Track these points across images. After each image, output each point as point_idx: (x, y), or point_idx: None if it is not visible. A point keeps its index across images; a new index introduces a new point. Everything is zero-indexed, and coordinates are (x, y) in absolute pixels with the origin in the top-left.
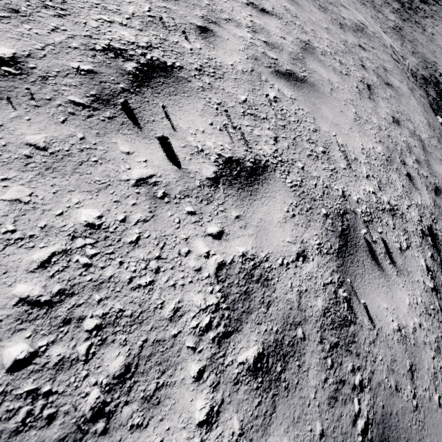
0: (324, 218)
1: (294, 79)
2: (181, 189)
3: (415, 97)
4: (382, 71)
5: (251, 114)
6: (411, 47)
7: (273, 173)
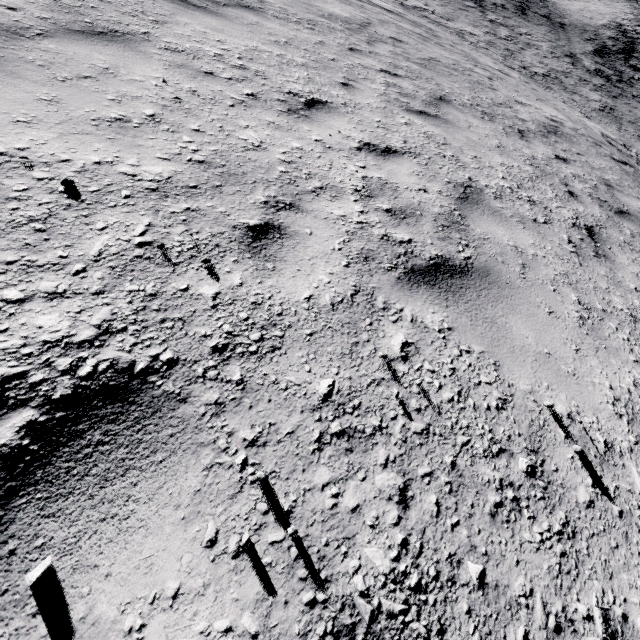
0: None
1: (446, 274)
2: None
3: None
4: (605, 190)
5: (339, 433)
6: (635, 129)
7: None
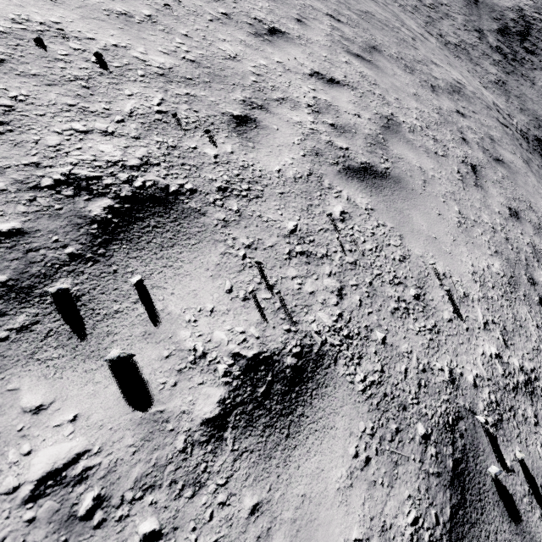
0: (422, 447)
1: (372, 175)
2: (139, 472)
3: (533, 172)
4: (489, 142)
5: (301, 252)
6: (519, 103)
7: (332, 367)
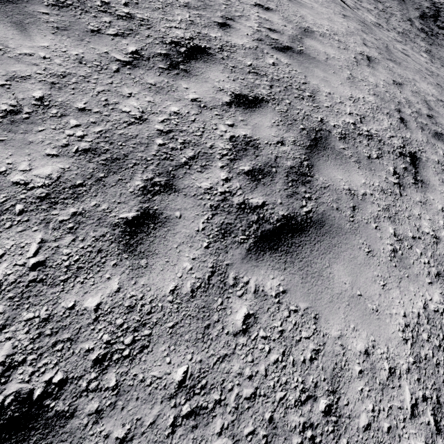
0: None
1: None
2: None
3: None
4: None
5: None
6: (440, 62)
7: None
